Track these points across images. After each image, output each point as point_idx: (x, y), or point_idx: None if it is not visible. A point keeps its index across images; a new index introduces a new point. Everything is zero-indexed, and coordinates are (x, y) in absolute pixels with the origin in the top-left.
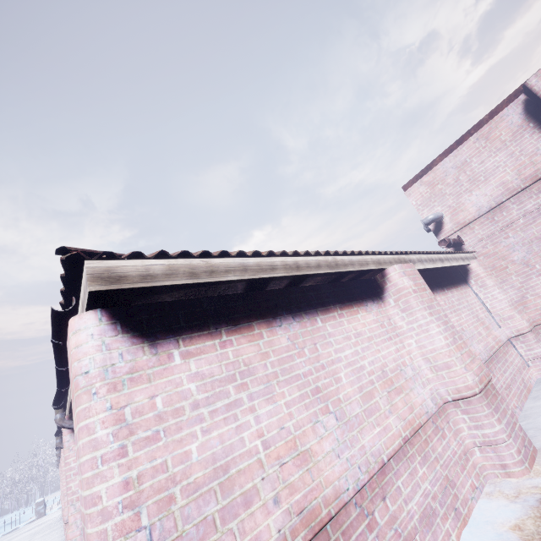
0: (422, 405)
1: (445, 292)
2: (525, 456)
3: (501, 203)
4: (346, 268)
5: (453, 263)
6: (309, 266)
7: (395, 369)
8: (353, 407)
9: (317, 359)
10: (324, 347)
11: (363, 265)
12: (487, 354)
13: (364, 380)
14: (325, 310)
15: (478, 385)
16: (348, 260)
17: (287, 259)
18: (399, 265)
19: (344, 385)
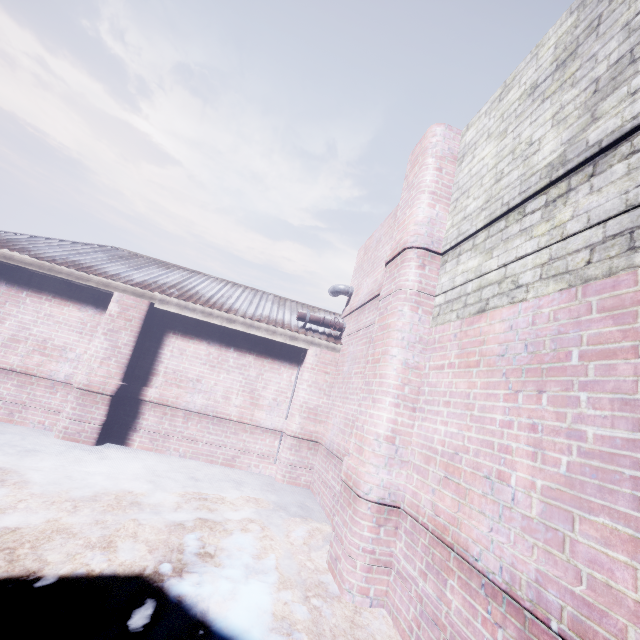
0: (52, 371)
1: (229, 350)
2: (68, 433)
3: (366, 303)
4: (57, 274)
5: (256, 332)
6: (22, 261)
7: (58, 346)
8: None
9: None
10: (11, 306)
11: (83, 279)
12: (200, 409)
13: (22, 334)
14: (37, 291)
15: (81, 385)
16: (68, 271)
17: (8, 252)
18: (120, 294)
19: (4, 327)
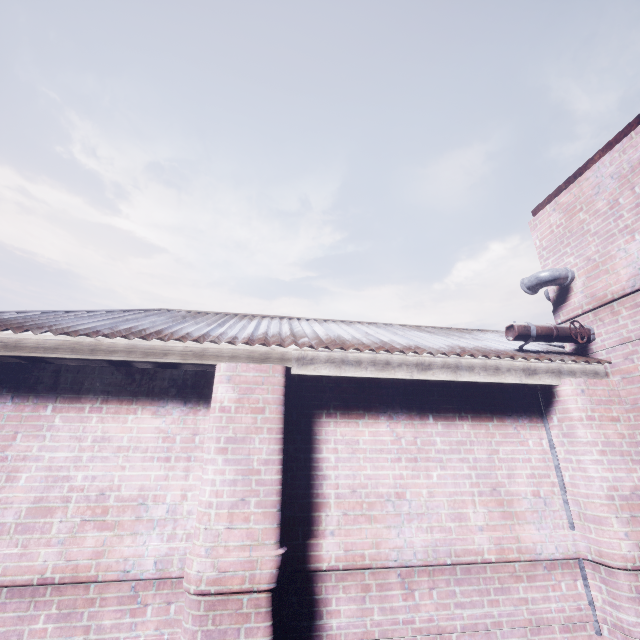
0: (127, 559)
1: (426, 421)
2: None
3: None
4: (108, 355)
5: (469, 376)
6: (38, 347)
7: (129, 499)
8: (7, 513)
9: (4, 449)
10: (27, 439)
11: (155, 354)
12: (426, 557)
13: (55, 493)
14: (72, 398)
15: (203, 583)
16: (126, 345)
17: (10, 335)
18: (230, 365)
19: (17, 487)
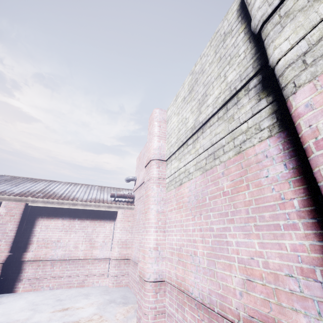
0: None
1: (75, 220)
2: None
3: (142, 184)
4: None
5: (89, 207)
6: None
7: None
8: None
9: None
10: None
11: None
12: (61, 257)
13: None
14: None
15: None
16: None
17: None
18: (6, 202)
19: None
